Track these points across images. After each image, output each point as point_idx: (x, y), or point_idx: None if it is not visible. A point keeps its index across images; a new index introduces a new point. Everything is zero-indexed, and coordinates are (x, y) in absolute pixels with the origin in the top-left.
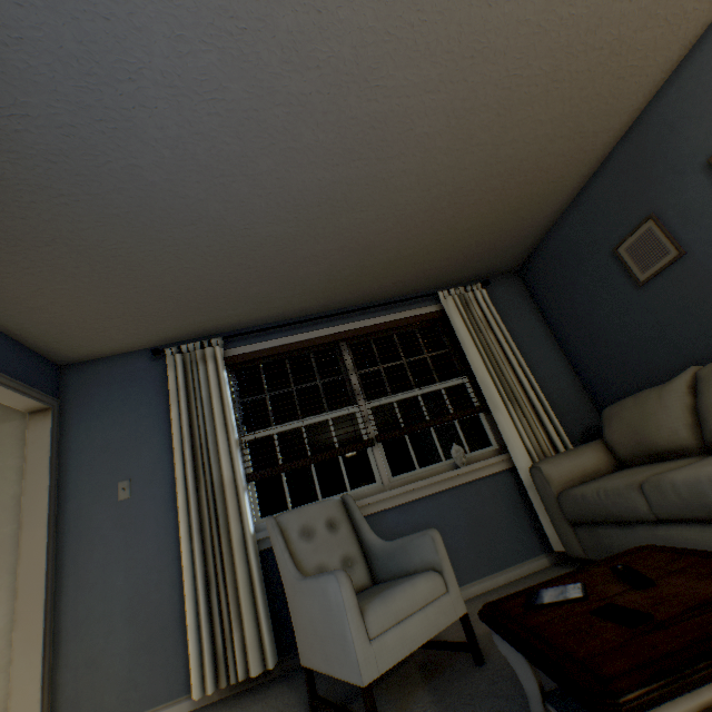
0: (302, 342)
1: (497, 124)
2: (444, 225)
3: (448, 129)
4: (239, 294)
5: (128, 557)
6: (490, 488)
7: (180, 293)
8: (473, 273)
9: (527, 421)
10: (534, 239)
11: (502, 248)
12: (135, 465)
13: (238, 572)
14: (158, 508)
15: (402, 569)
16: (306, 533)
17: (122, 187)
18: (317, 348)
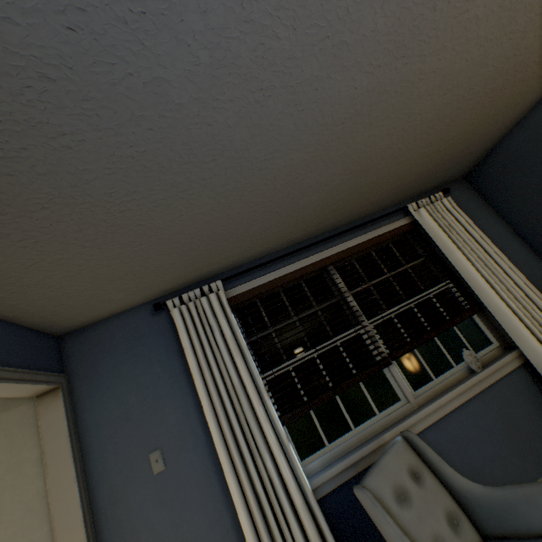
0: (294, 272)
1: (541, 1)
2: (436, 135)
3: (498, 10)
4: (240, 234)
5: (179, 539)
6: (509, 388)
7: (185, 242)
8: (433, 183)
9: (532, 316)
10: (492, 143)
11: (465, 155)
12: (161, 431)
13: (312, 540)
14: (197, 475)
15: (531, 525)
16: (401, 497)
17: (141, 115)
18: (306, 276)
